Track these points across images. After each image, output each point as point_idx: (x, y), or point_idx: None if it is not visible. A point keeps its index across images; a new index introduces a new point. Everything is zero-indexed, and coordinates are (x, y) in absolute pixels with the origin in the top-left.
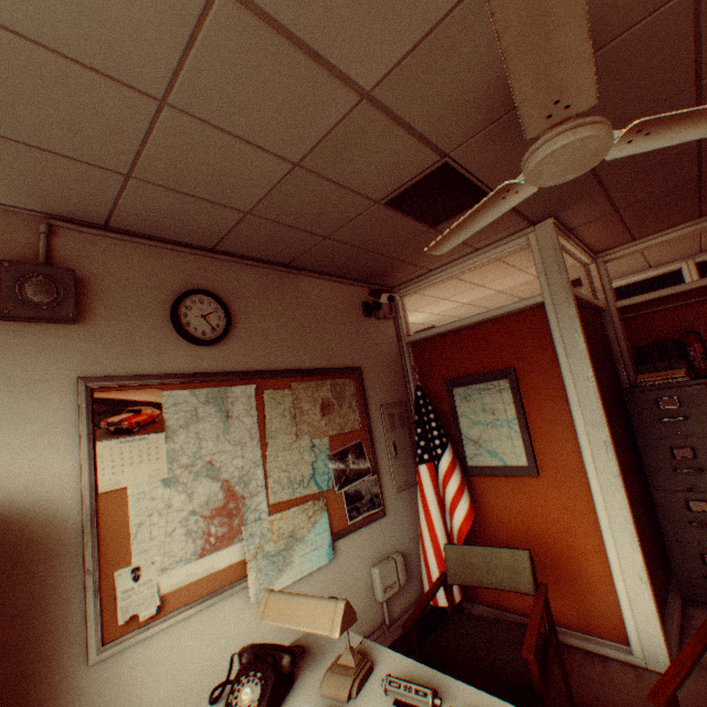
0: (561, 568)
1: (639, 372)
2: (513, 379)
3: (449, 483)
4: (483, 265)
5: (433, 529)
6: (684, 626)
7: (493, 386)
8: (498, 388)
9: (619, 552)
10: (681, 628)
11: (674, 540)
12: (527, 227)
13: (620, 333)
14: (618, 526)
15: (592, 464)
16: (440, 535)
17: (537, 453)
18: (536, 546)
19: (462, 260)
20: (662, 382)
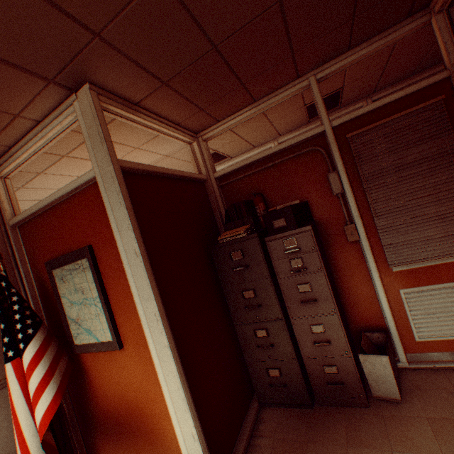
0: (151, 429)
1: (227, 229)
2: (90, 258)
3: (30, 380)
4: (84, 142)
5: (21, 432)
6: (253, 436)
7: (79, 265)
8: (83, 267)
9: (178, 416)
10: (250, 439)
11: (252, 361)
12: (70, 93)
13: (219, 197)
14: (175, 392)
15: (151, 337)
16: (29, 436)
17: (120, 327)
18: (132, 412)
19: (32, 134)
20: (232, 239)
